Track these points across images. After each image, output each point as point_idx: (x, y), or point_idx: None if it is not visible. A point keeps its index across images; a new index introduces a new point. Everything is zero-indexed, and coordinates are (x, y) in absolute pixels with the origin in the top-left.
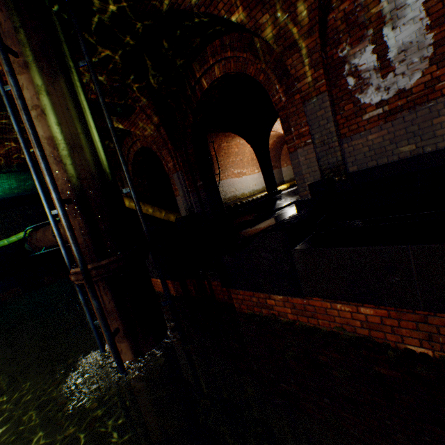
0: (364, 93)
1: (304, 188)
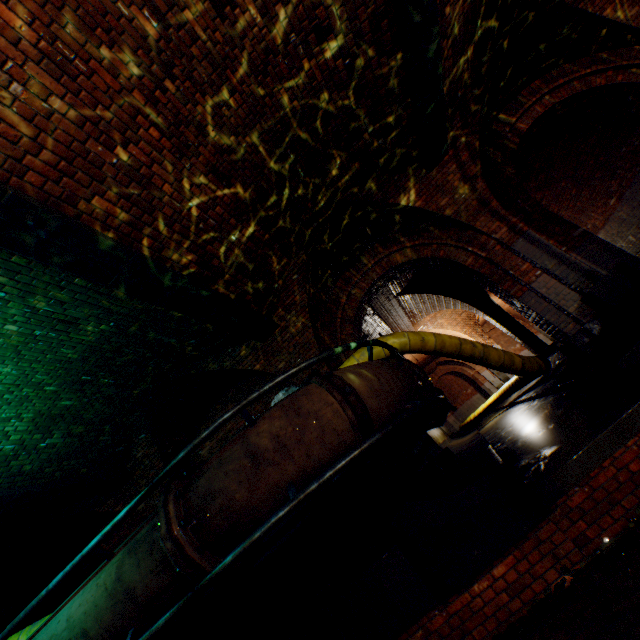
0: None
1: None
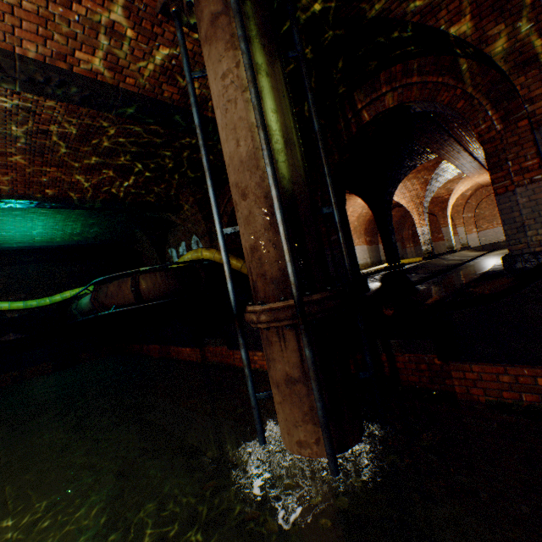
0: None
1: (518, 239)
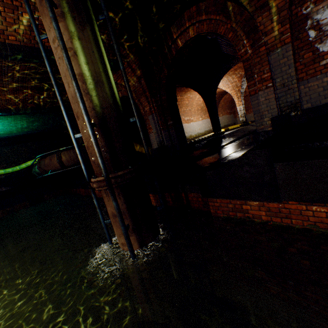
0: (323, 43)
1: (261, 123)
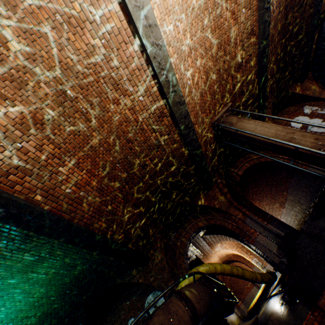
0: None
1: None
